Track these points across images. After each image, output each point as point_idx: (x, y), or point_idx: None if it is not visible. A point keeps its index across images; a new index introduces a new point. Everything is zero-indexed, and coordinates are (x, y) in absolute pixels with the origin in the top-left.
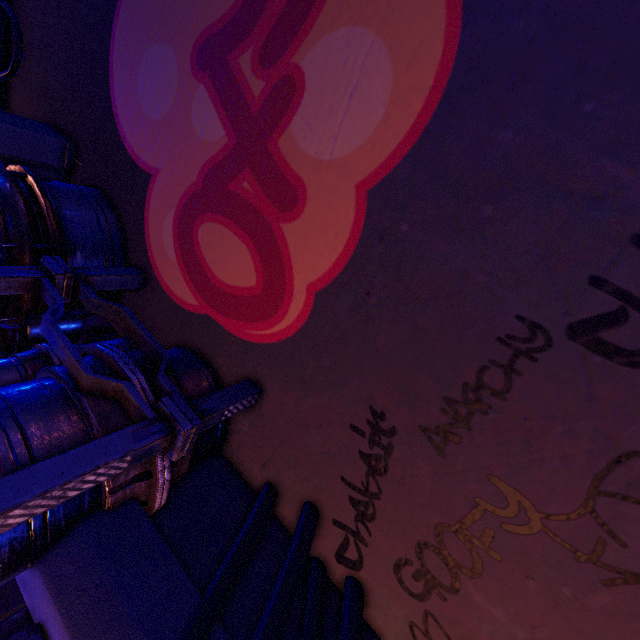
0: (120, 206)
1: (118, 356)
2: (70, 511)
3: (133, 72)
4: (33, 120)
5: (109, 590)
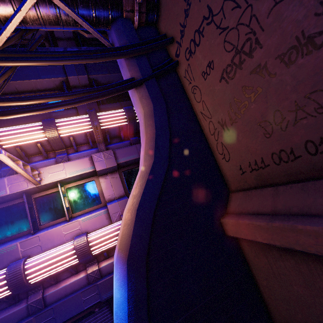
0: None
1: None
2: (116, 11)
3: None
4: None
5: (122, 30)
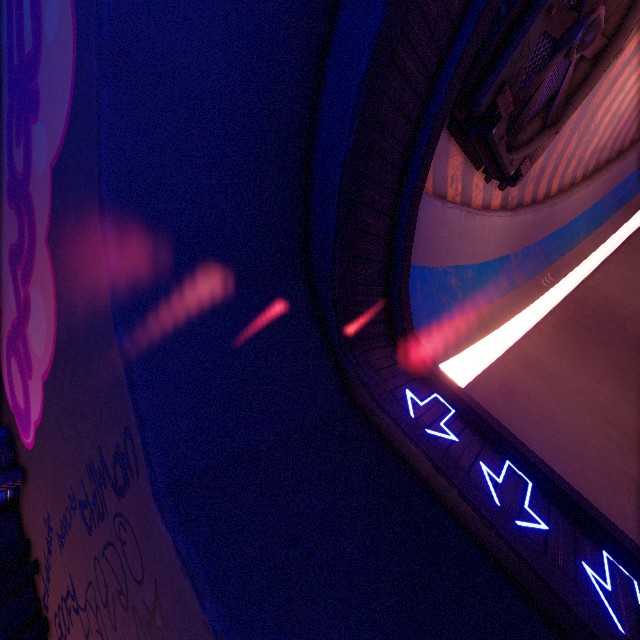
0: None
1: None
2: None
3: None
4: None
5: None
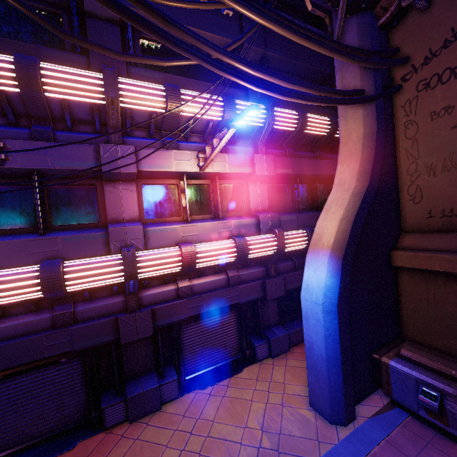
0: None
1: None
2: (372, 3)
3: None
4: None
5: (369, 29)
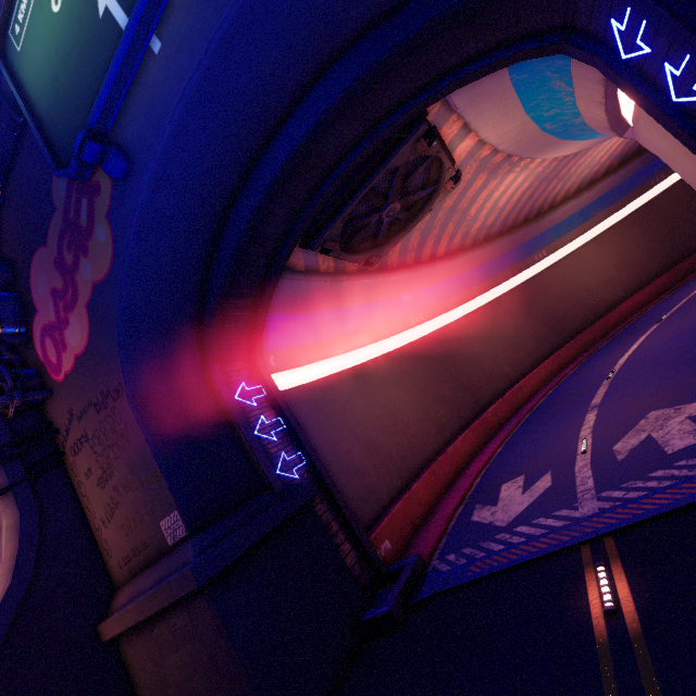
0: (27, 311)
1: (7, 374)
2: None
3: (37, 276)
4: (1, 260)
5: None
